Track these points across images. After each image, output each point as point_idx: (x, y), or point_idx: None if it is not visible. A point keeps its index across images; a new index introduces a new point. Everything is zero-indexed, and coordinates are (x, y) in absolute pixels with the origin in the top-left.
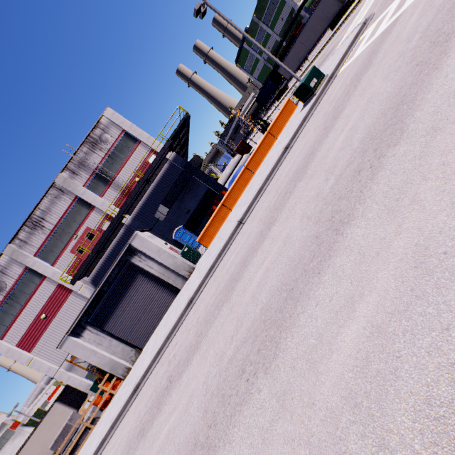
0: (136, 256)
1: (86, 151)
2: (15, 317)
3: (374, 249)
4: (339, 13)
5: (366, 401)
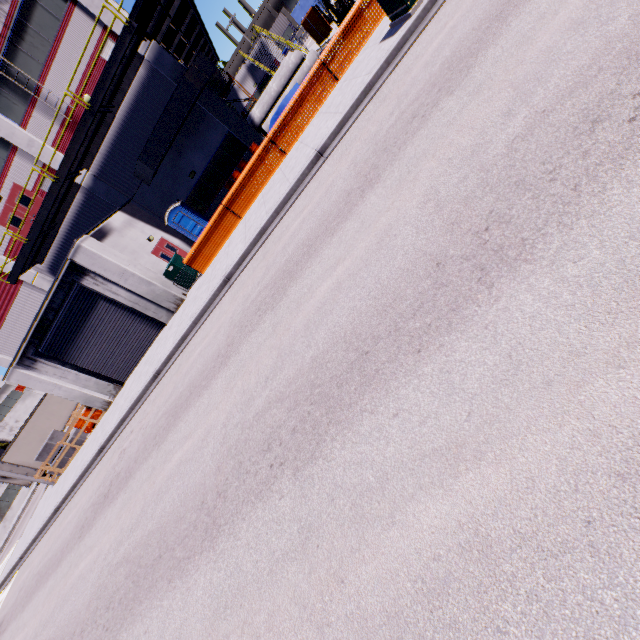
0: (88, 277)
1: None
2: None
3: None
4: None
5: None
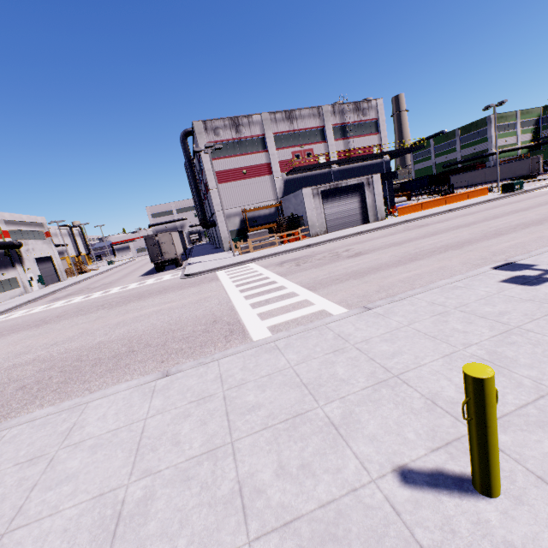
0: (368, 185)
1: (350, 108)
2: (230, 156)
3: None
4: (523, 177)
5: None
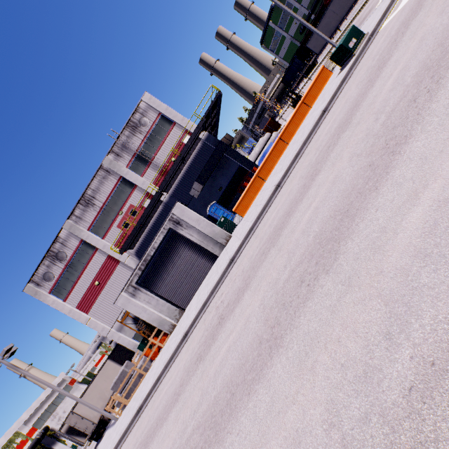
0: (178, 225)
1: (127, 134)
2: (75, 283)
3: (437, 150)
4: None
5: (436, 249)
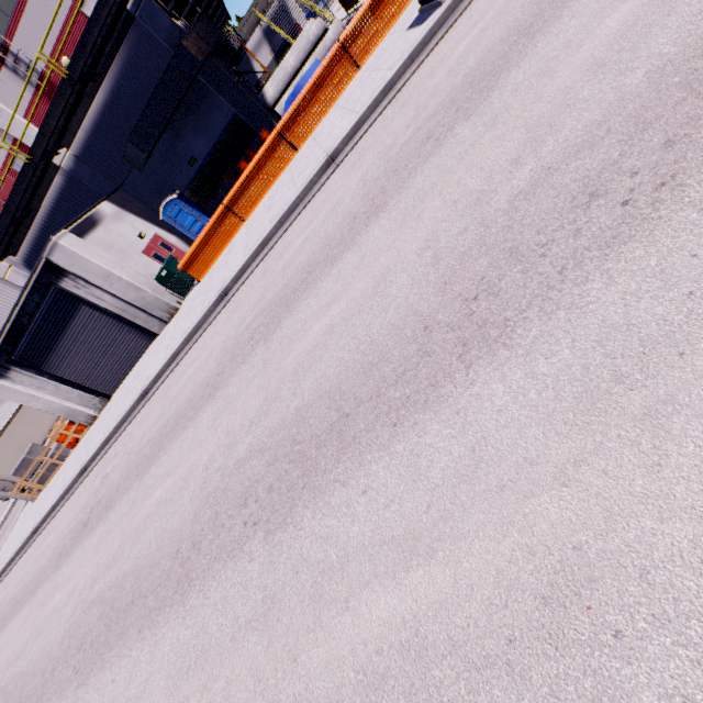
0: (68, 278)
1: None
2: None
3: None
4: None
5: None
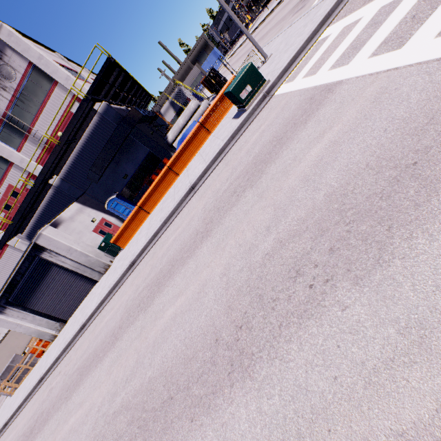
0: (46, 252)
1: None
2: None
3: None
4: None
5: None
